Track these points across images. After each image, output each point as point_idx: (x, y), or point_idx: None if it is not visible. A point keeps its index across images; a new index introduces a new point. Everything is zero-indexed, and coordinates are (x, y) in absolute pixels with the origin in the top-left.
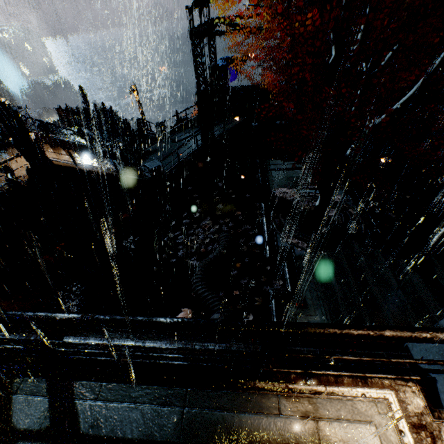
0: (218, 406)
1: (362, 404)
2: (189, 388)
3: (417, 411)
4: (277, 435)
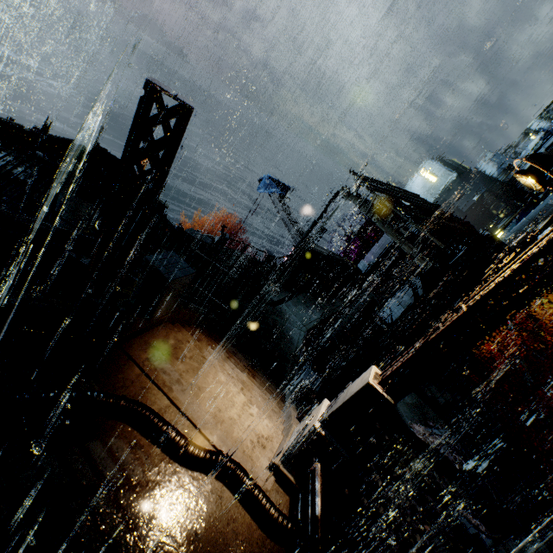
0: None
1: None
2: None
3: None
4: None
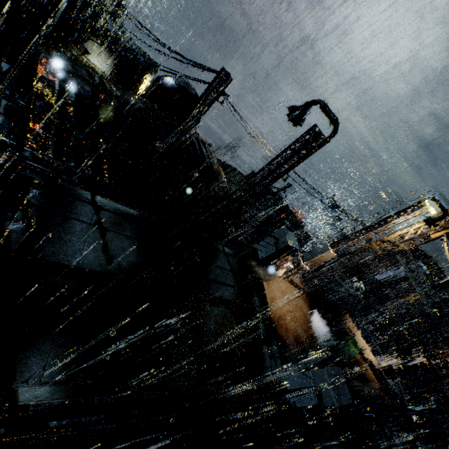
0: None
1: None
2: None
3: None
4: None
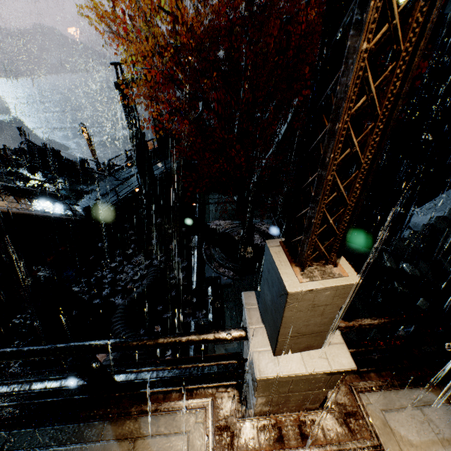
0: (38, 444)
1: (183, 416)
2: (14, 430)
3: (227, 414)
4: None
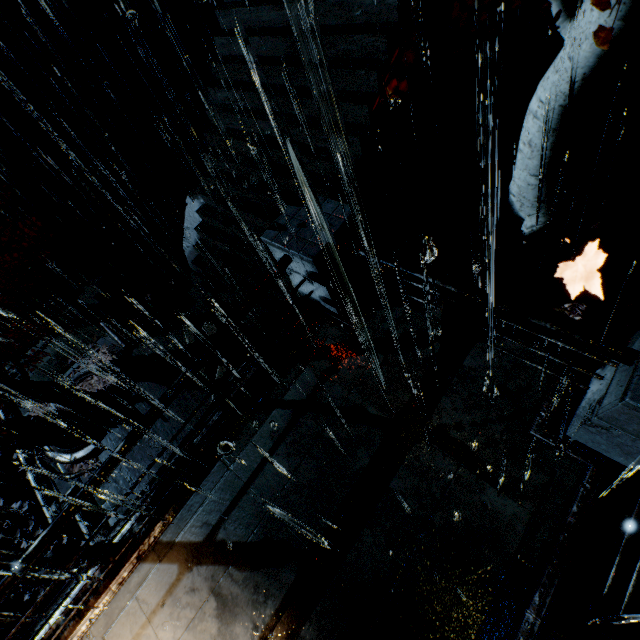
0: None
1: None
2: None
3: None
4: None
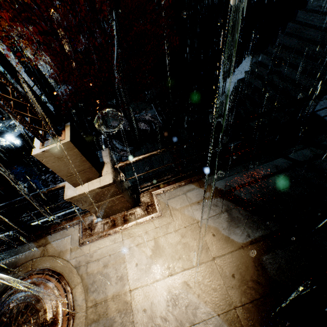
0: None
1: (68, 230)
2: None
3: (89, 222)
4: (25, 259)
